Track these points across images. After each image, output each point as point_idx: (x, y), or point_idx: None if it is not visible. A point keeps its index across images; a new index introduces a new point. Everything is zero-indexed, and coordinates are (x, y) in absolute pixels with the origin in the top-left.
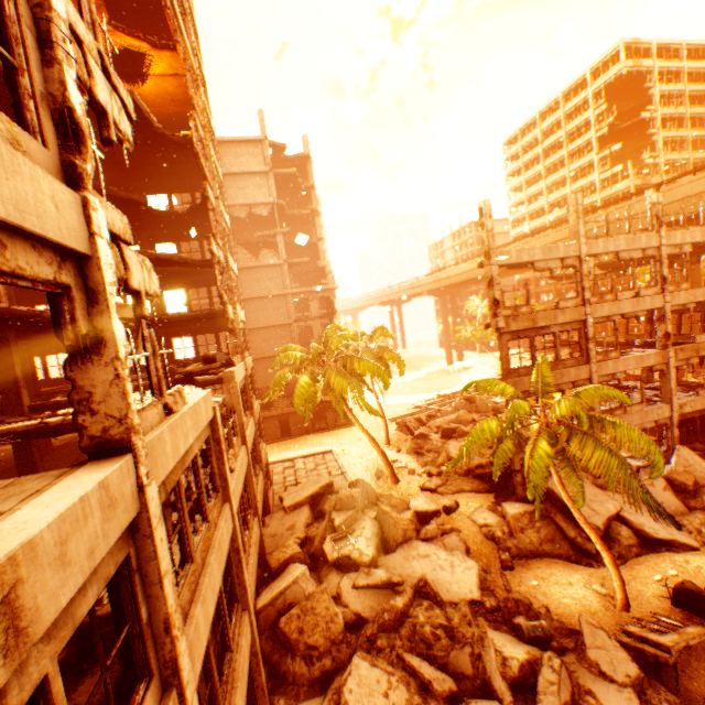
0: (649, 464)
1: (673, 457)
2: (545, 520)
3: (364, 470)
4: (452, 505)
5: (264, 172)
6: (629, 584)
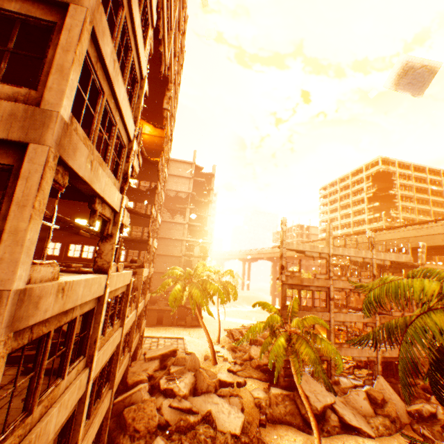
0: (363, 384)
1: (375, 382)
2: (292, 401)
3: (198, 353)
4: (242, 381)
5: (189, 177)
6: None
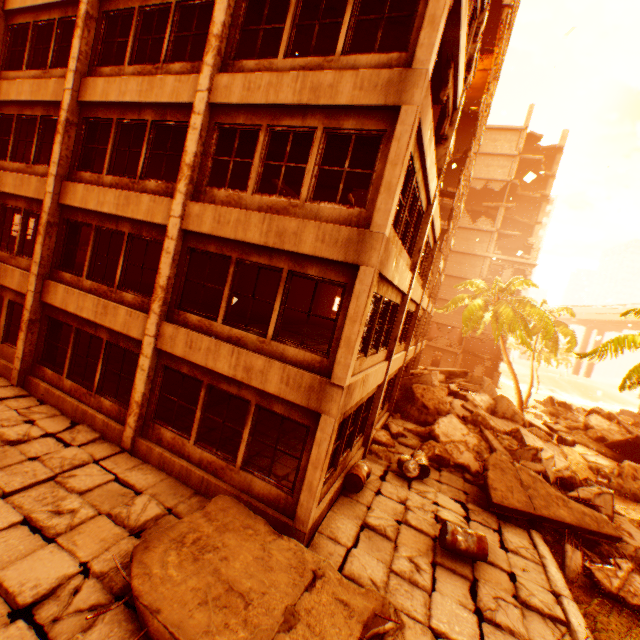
0: None
1: None
2: None
3: None
4: (567, 438)
5: (512, 155)
6: None
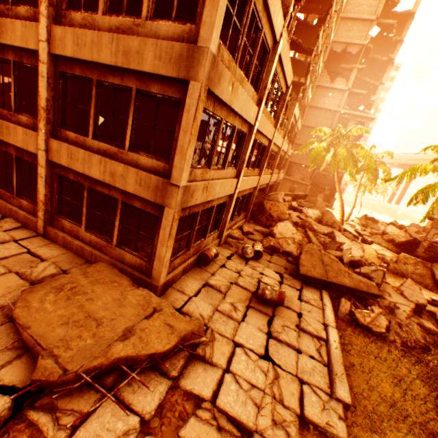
0: None
1: None
2: (425, 268)
3: None
4: (367, 239)
5: (370, 20)
6: None
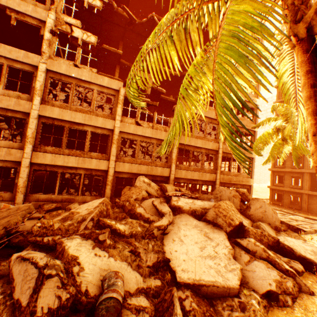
0: None
1: None
2: None
3: None
4: None
5: None
6: None
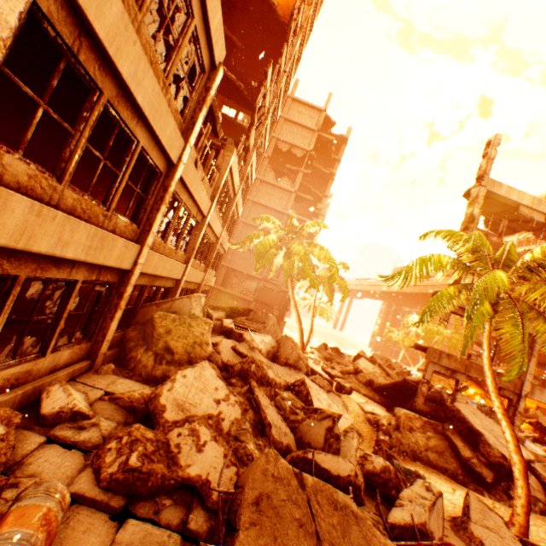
0: None
1: None
2: (439, 435)
3: None
4: (346, 385)
5: (313, 130)
6: (529, 527)
